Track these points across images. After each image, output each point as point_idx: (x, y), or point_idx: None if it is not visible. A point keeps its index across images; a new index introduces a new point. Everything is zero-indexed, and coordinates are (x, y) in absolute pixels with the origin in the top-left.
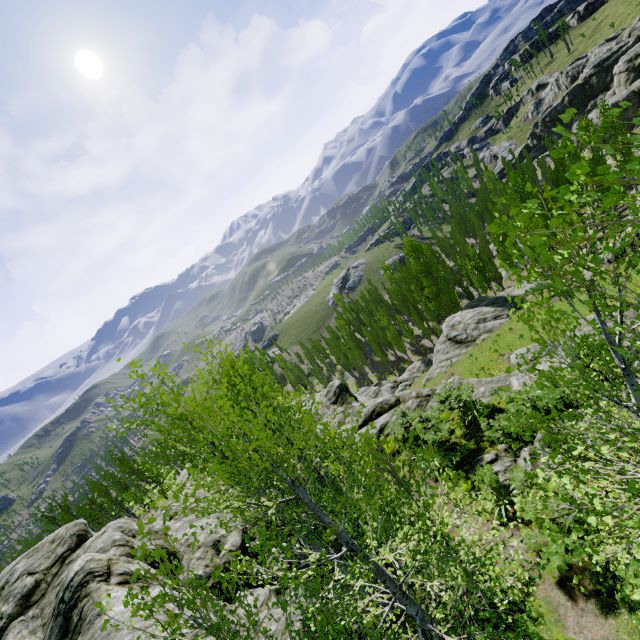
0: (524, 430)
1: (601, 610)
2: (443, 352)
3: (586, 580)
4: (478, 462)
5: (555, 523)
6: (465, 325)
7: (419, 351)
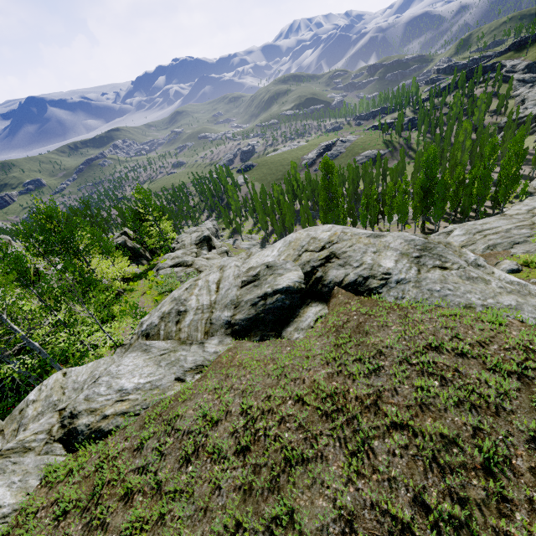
0: None
1: None
2: None
3: None
4: None
5: None
6: None
7: None
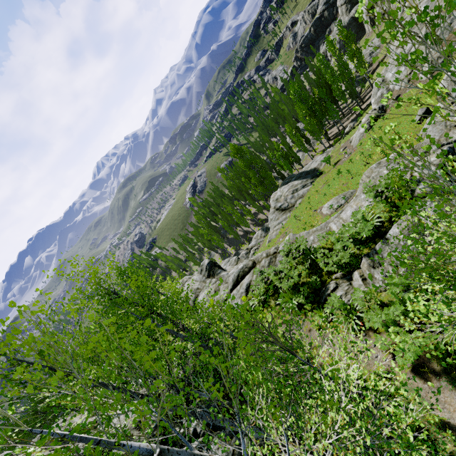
0: (351, 259)
1: (453, 384)
2: (275, 219)
3: (433, 363)
4: (324, 292)
5: (397, 325)
6: (285, 197)
7: (258, 223)
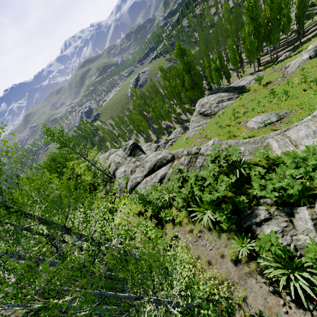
0: (297, 191)
1: None
2: (196, 121)
3: None
4: (250, 218)
5: None
6: (210, 104)
7: (179, 122)
